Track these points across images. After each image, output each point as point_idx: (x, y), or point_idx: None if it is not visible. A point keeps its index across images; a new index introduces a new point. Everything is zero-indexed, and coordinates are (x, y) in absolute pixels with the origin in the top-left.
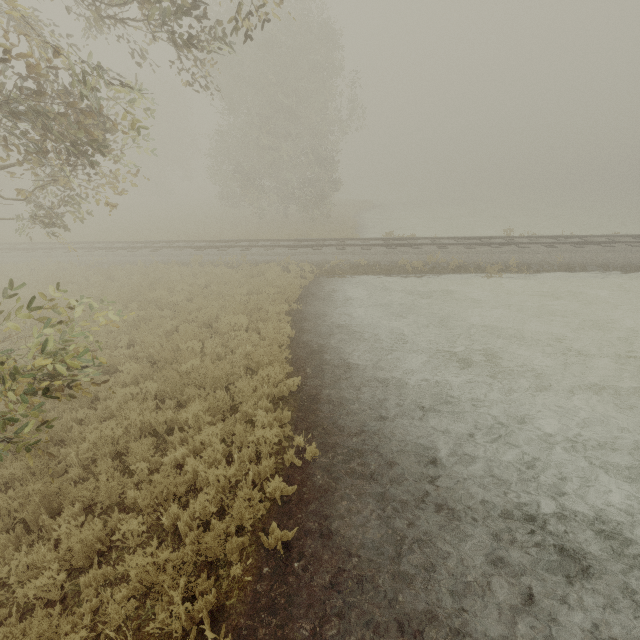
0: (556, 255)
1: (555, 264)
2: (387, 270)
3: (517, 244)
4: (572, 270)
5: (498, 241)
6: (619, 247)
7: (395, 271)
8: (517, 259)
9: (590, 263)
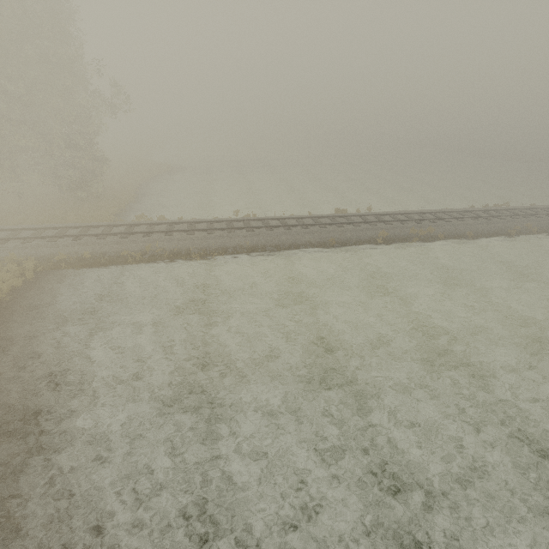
0: (249, 239)
1: (245, 247)
2: (111, 261)
3: (228, 229)
4: (256, 251)
5: (220, 224)
6: (294, 230)
7: (118, 261)
8: (220, 244)
9: (269, 245)
